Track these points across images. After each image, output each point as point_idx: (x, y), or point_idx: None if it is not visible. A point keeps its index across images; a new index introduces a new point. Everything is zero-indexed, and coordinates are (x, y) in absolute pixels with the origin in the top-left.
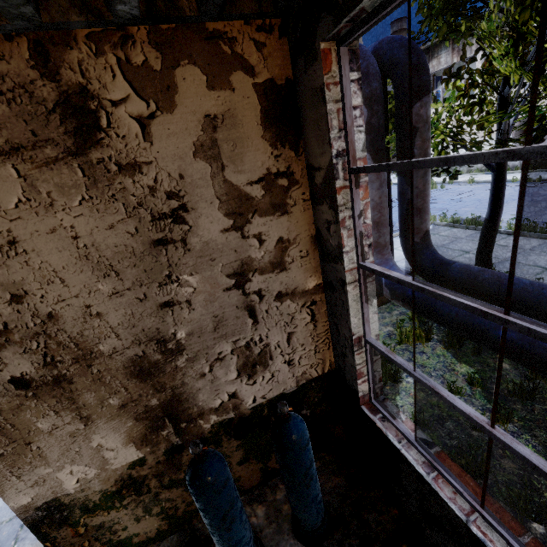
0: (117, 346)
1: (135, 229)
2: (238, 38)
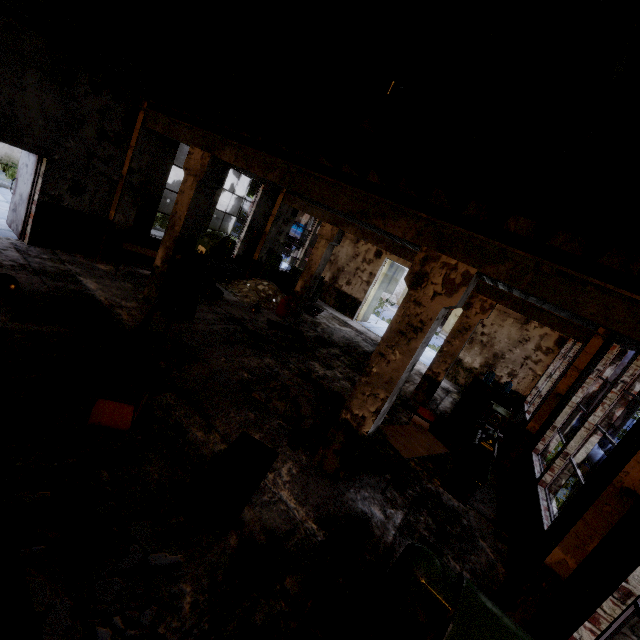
0: (497, 349)
1: (518, 337)
2: None
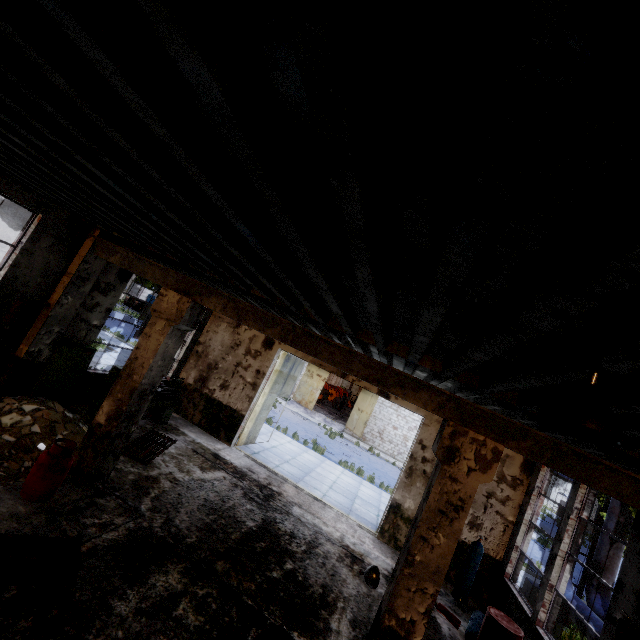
0: None
1: None
2: None
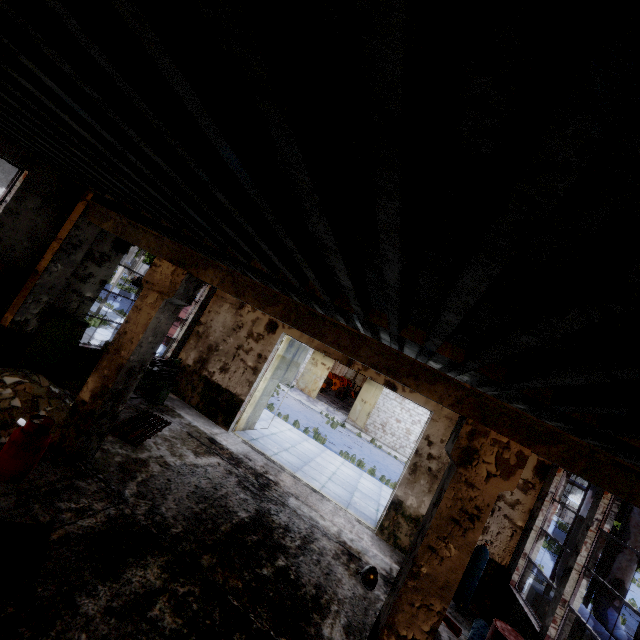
0: None
1: None
2: None
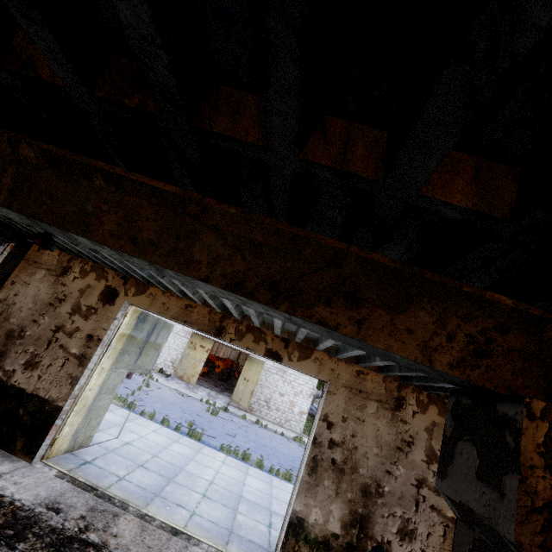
0: (365, 473)
1: (394, 439)
2: None
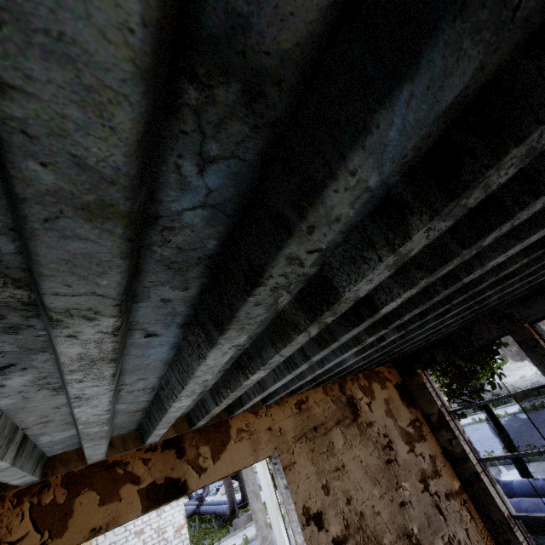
0: (391, 540)
1: (378, 455)
2: (383, 371)
